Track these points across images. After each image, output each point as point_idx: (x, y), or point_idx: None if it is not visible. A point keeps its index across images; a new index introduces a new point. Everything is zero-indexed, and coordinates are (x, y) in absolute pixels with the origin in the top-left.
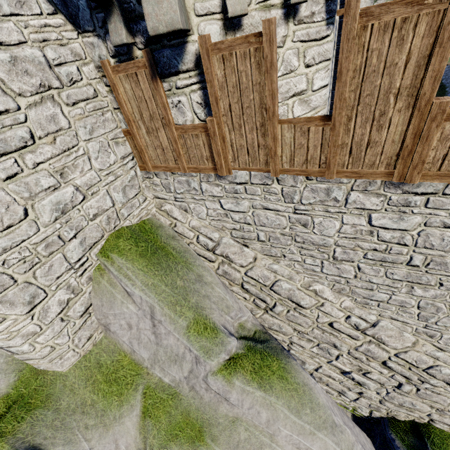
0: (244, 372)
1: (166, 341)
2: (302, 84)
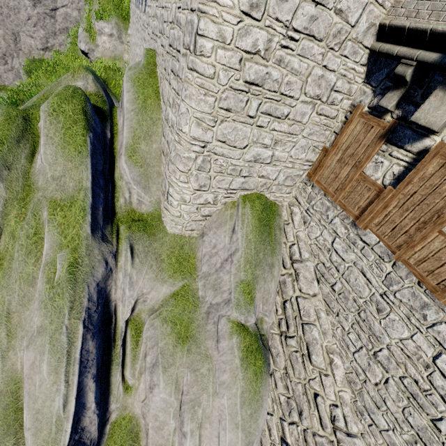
0: (243, 340)
1: (223, 274)
2: None
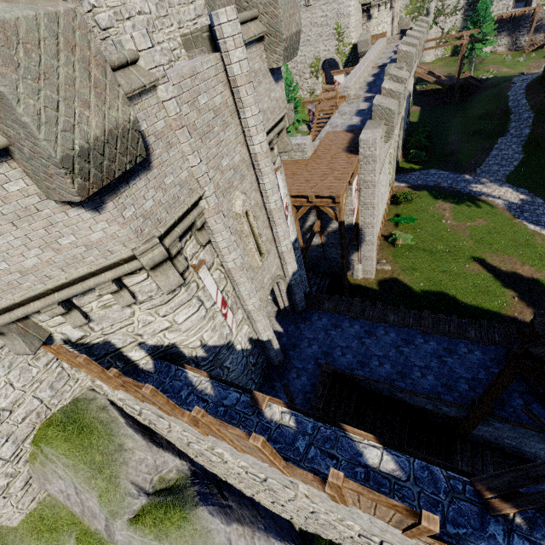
0: (144, 527)
1: (88, 503)
2: (166, 324)
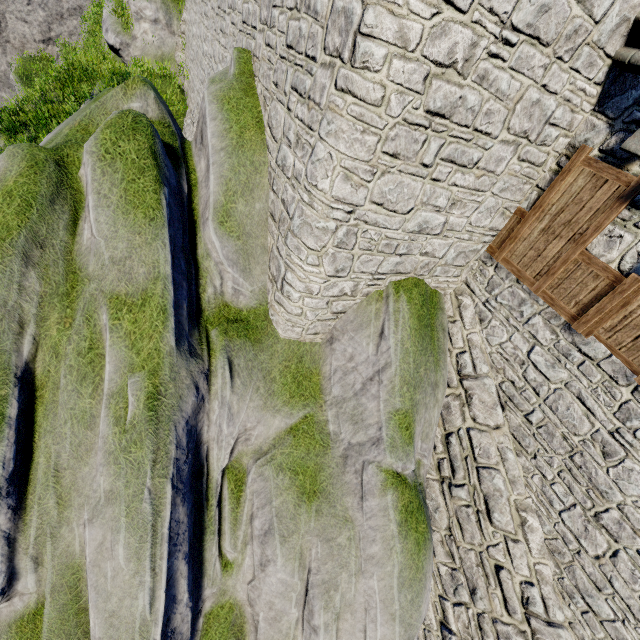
0: (400, 497)
1: (366, 400)
2: None
